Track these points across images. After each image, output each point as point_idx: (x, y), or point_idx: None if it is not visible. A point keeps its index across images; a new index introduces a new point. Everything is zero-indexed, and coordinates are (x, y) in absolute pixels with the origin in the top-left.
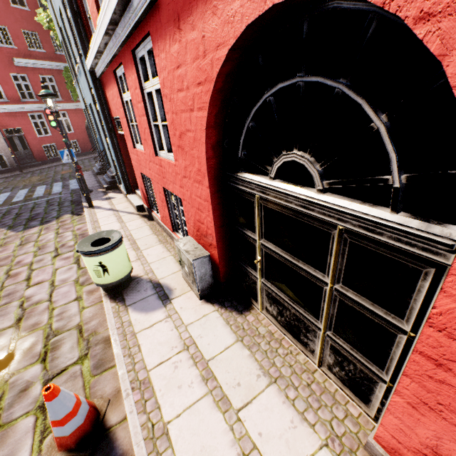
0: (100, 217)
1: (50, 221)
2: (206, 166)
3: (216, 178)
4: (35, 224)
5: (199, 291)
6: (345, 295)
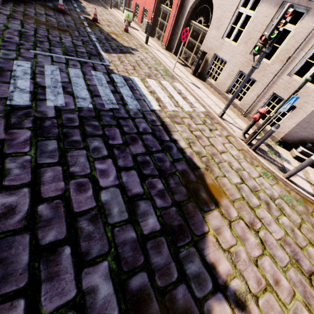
0: (115, 13)
1: (97, 6)
2: (157, 1)
3: (157, 5)
4: (92, 4)
5: (145, 31)
6: (166, 24)
